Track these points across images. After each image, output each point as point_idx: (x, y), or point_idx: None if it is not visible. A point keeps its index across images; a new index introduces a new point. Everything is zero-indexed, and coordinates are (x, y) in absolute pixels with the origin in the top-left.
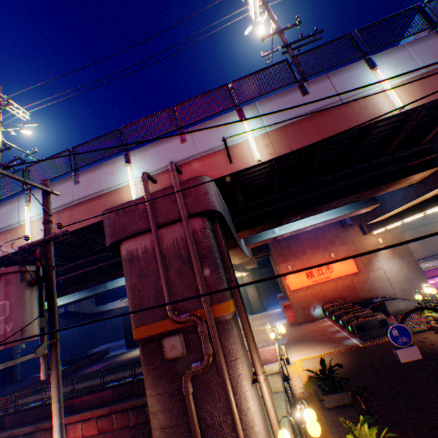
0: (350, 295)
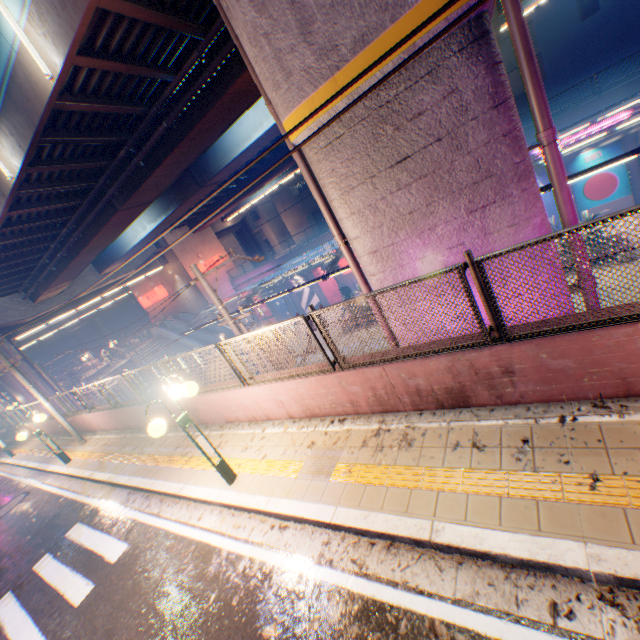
0: (175, 310)
